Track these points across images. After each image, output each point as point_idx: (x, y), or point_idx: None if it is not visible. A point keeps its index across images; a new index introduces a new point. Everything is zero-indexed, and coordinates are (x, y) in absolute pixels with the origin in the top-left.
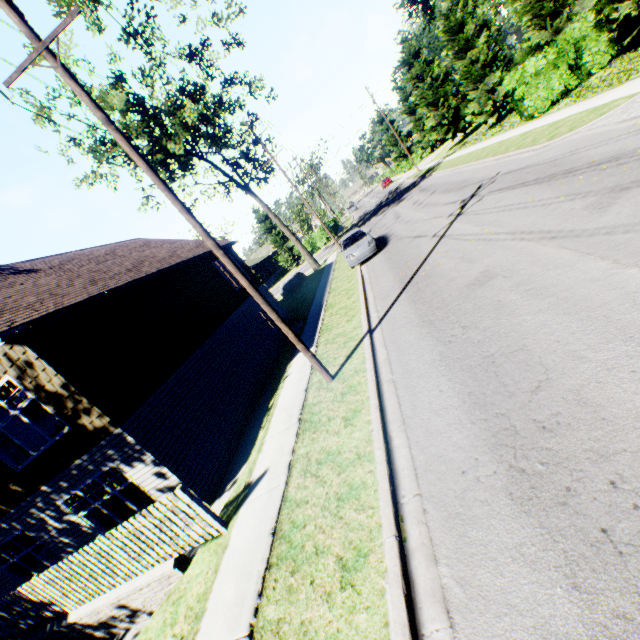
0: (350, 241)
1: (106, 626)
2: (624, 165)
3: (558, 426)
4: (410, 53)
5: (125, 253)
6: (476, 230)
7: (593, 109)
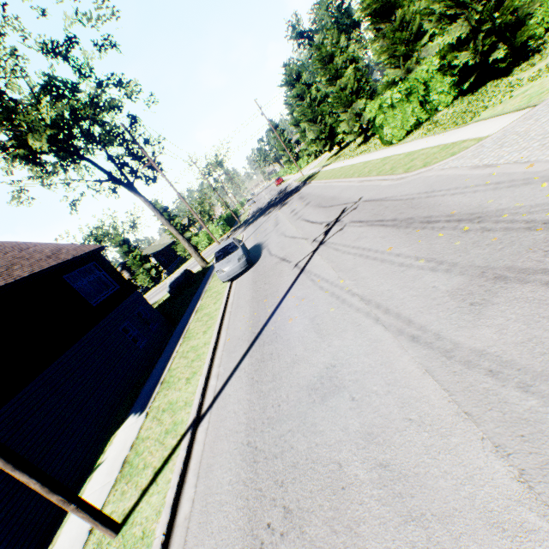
0: (222, 253)
1: None
2: (491, 232)
3: None
4: (292, 75)
5: None
6: (333, 276)
7: (444, 146)
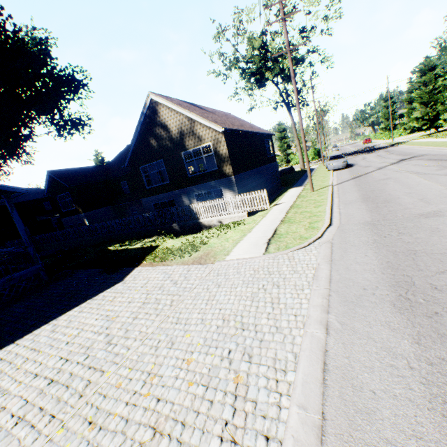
0: (334, 158)
1: (209, 228)
2: None
3: (380, 196)
4: (428, 66)
5: (232, 118)
6: (396, 169)
7: None
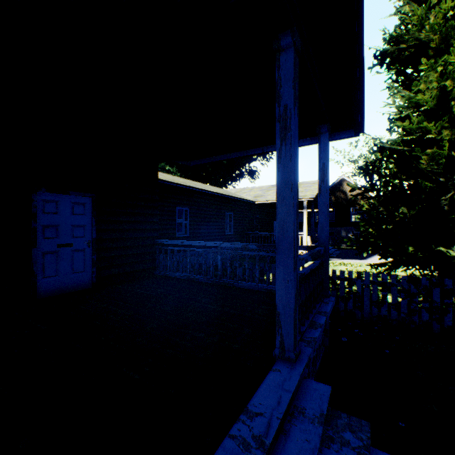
0: None
1: None
2: None
3: None
4: None
5: None
6: None
7: None
